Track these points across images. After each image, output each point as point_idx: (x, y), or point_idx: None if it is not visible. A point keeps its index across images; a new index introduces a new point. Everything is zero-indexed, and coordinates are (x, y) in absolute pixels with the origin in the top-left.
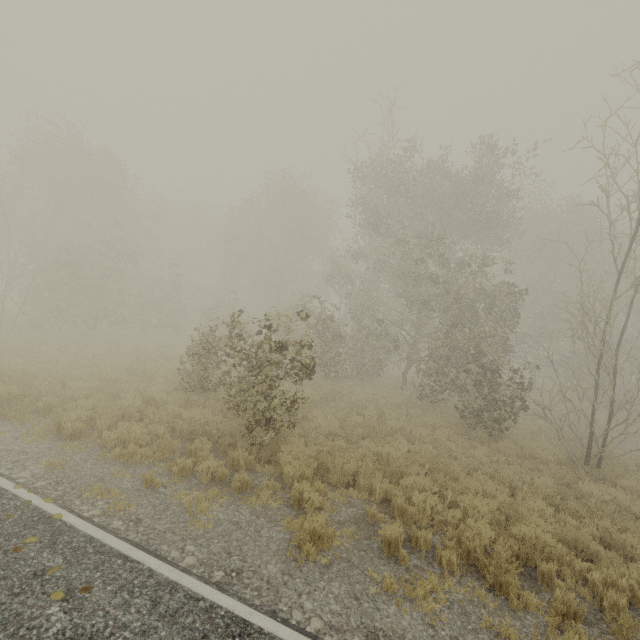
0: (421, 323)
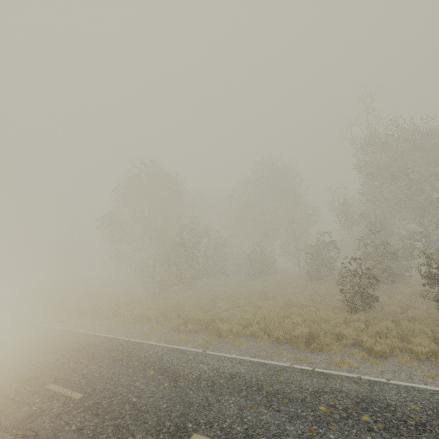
0: (428, 234)
